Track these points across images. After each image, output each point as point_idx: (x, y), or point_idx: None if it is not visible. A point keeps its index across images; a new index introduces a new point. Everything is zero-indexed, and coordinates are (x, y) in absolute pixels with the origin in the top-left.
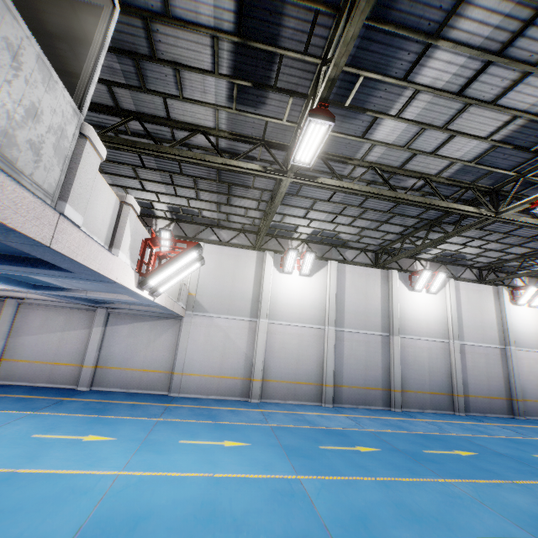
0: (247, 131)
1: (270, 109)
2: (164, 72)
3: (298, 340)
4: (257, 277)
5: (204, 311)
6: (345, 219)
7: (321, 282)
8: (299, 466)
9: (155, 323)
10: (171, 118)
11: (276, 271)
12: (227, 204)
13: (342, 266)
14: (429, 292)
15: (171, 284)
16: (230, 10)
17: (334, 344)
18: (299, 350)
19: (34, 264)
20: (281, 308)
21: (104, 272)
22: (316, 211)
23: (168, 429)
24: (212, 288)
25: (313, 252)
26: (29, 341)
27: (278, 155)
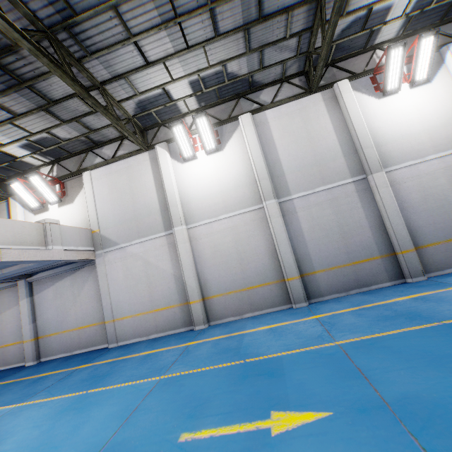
0: None
1: None
2: None
3: (233, 234)
4: (158, 181)
5: (114, 244)
6: (200, 27)
7: (239, 150)
8: None
9: (74, 276)
10: None
11: (177, 163)
12: (49, 103)
13: (260, 115)
14: (416, 84)
15: None
16: None
17: (281, 221)
18: (238, 247)
19: None
20: (197, 204)
21: None
22: (142, 35)
23: None
24: (113, 216)
25: (202, 112)
26: None
27: None
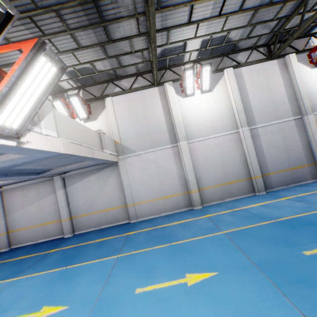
0: None
1: None
2: None
3: (218, 148)
4: (165, 109)
5: (132, 152)
6: (234, 2)
7: (223, 93)
8: (313, 311)
9: (99, 173)
10: None
11: (179, 97)
12: (109, 41)
13: (238, 70)
14: None
15: (28, 112)
16: None
17: (251, 141)
18: (222, 157)
19: None
20: (194, 127)
21: None
22: (200, 1)
23: (125, 269)
24: (131, 132)
25: (208, 63)
26: (20, 215)
27: None
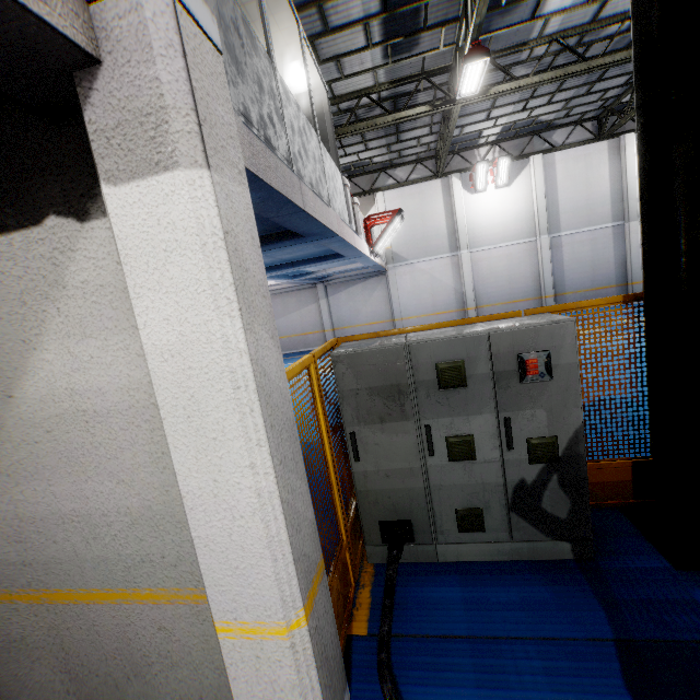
0: (406, 73)
1: (424, 46)
2: (327, 67)
3: (507, 260)
4: (448, 209)
5: (404, 260)
6: (539, 100)
7: (524, 188)
8: None
9: (365, 283)
10: (335, 96)
11: (466, 194)
12: (397, 143)
13: (550, 156)
14: None
15: (385, 246)
16: (375, 1)
17: (549, 253)
18: (510, 271)
19: (326, 259)
20: (481, 233)
21: (363, 252)
22: (499, 108)
23: None
24: (404, 236)
25: (507, 156)
26: (281, 323)
27: (442, 77)
